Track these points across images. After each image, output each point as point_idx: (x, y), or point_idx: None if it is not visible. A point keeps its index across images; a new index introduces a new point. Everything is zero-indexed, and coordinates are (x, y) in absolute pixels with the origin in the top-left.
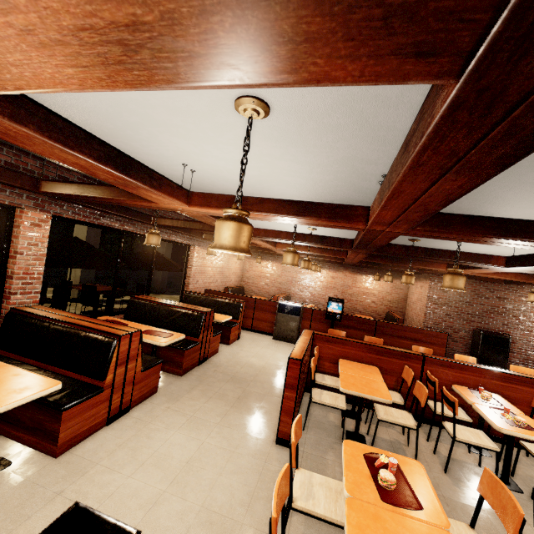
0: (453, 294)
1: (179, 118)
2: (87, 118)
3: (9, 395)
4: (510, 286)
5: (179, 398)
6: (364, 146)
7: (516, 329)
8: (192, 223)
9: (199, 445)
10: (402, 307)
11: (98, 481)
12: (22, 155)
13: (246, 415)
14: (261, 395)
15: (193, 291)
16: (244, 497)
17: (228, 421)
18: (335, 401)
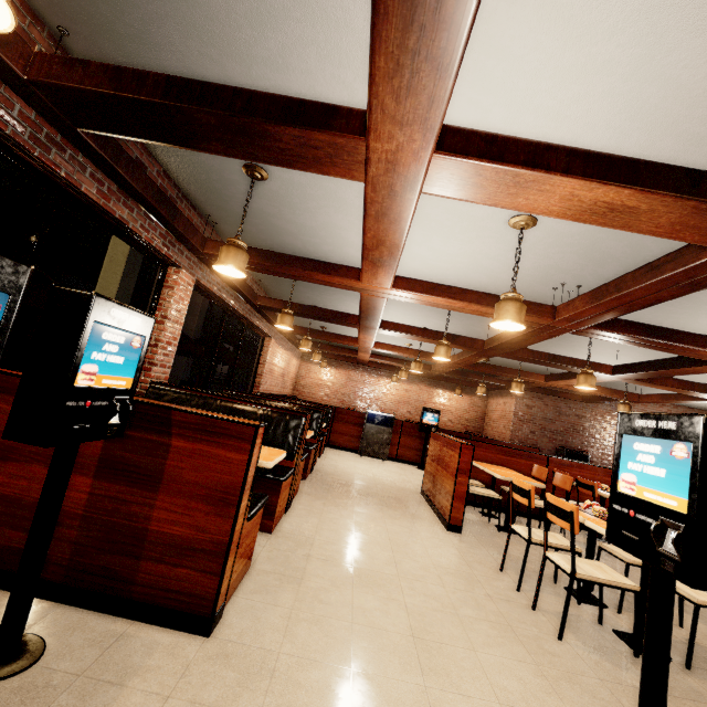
0: (537, 410)
1: (447, 216)
2: (351, 199)
3: (262, 453)
4: (587, 404)
5: (326, 497)
6: (573, 260)
7: (593, 447)
8: (309, 308)
9: (386, 530)
10: (480, 427)
11: (330, 549)
12: (192, 210)
13: (402, 512)
14: (397, 498)
15: (266, 393)
16: (459, 561)
17: (391, 515)
18: (489, 493)
